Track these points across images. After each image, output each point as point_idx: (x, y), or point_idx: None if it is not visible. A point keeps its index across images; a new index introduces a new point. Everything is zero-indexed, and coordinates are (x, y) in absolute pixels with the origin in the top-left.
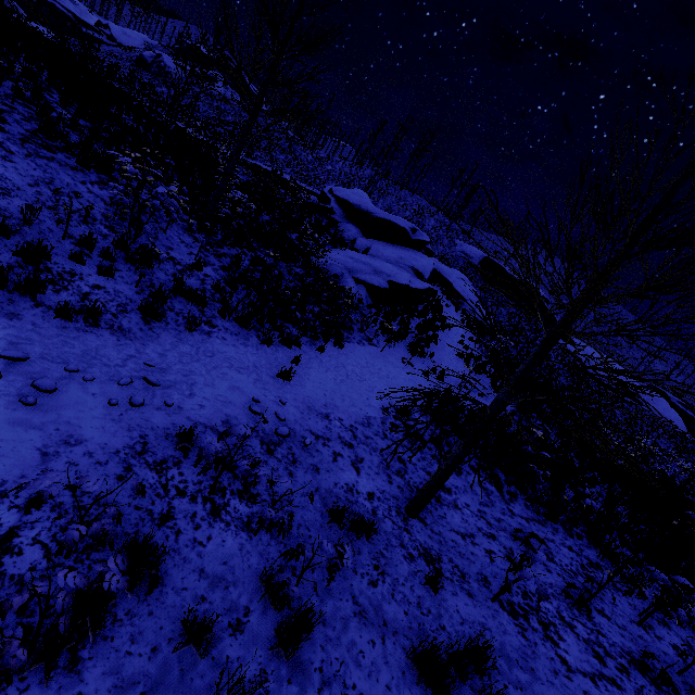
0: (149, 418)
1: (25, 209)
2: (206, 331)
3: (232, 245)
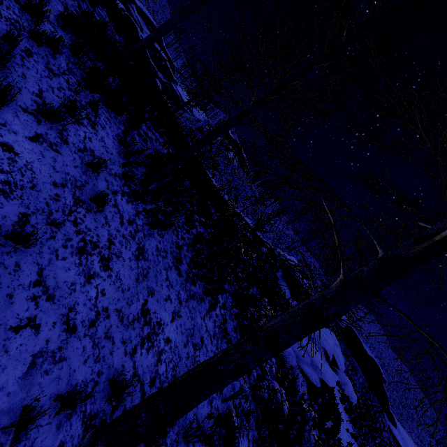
0: None
1: (191, 421)
2: None
3: None
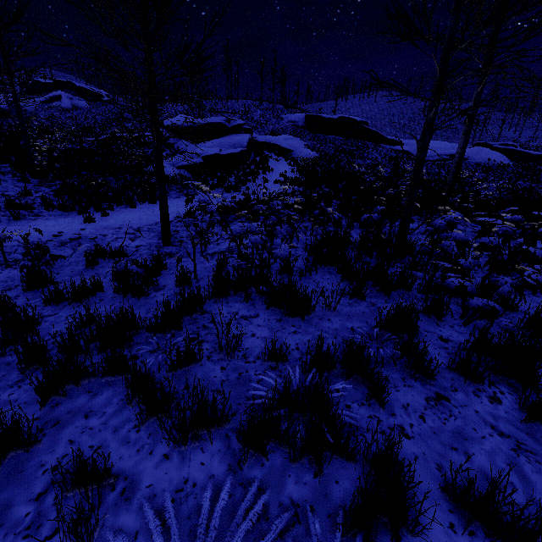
0: None
1: None
2: (33, 219)
3: (62, 179)
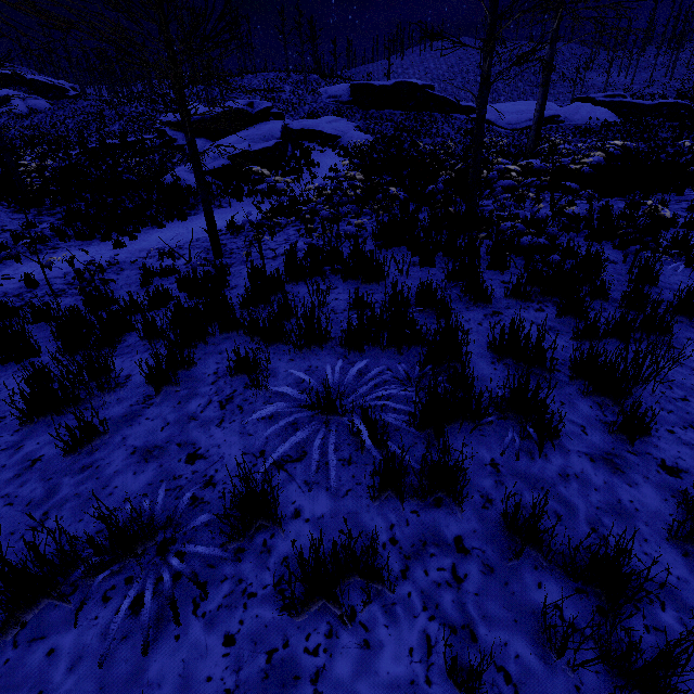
0: (8, 288)
1: None
2: (52, 252)
3: (64, 204)
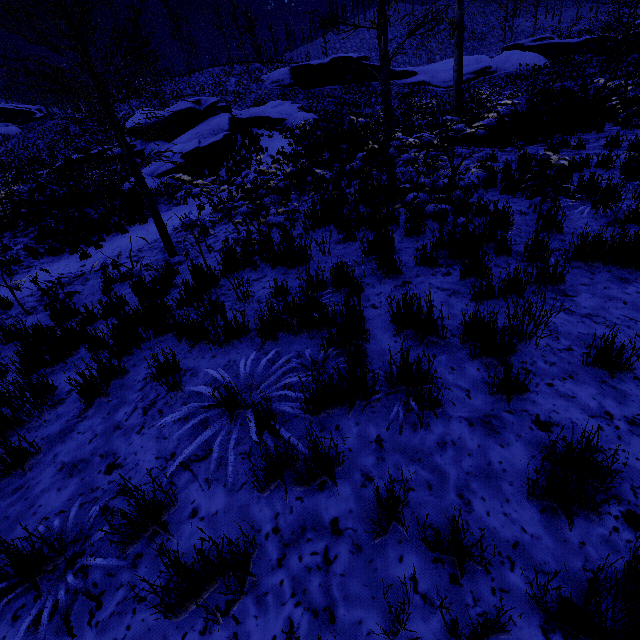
0: None
1: None
2: (27, 271)
3: (35, 224)
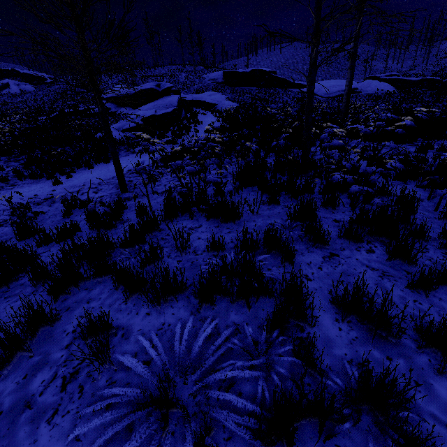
0: None
1: None
2: (10, 188)
3: (27, 153)
